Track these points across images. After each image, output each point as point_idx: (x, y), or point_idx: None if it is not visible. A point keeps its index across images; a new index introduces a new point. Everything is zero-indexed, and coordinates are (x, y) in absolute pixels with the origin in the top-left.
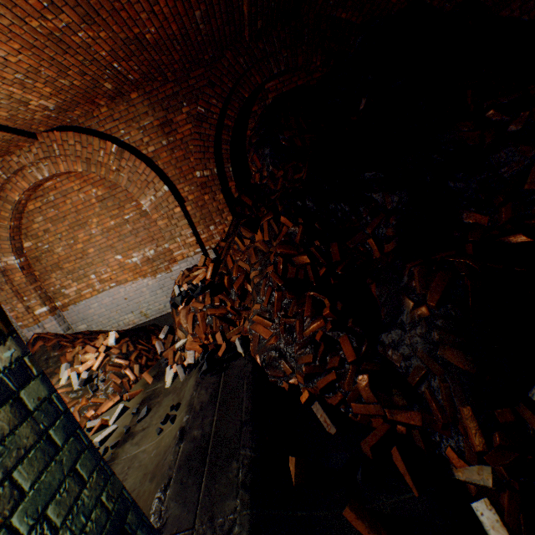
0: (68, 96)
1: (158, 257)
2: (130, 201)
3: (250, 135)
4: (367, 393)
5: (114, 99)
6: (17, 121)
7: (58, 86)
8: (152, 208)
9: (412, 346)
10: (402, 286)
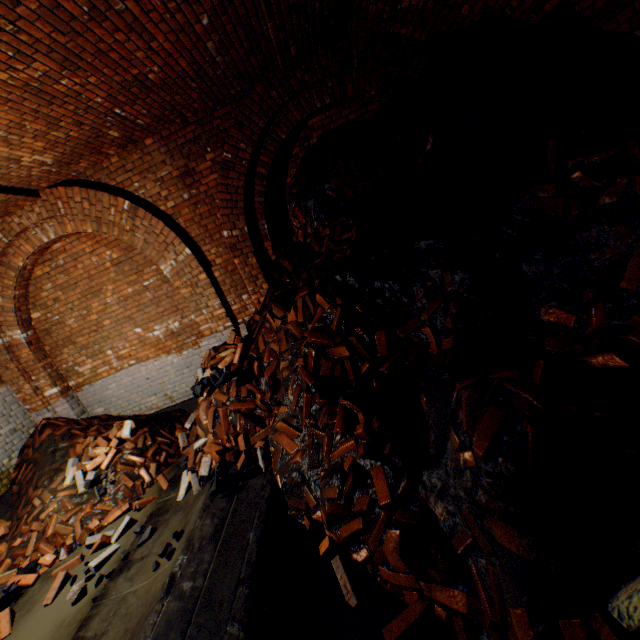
0: (67, 149)
1: (184, 331)
2: (150, 264)
3: (290, 183)
4: (395, 559)
5: (126, 147)
6: (12, 179)
7: (51, 139)
8: (174, 274)
9: (457, 500)
10: (450, 411)
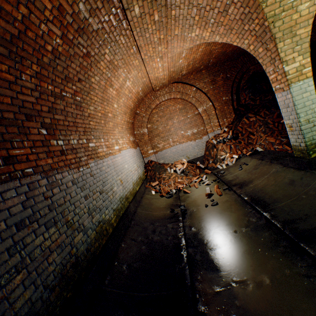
0: (190, 70)
1: (197, 133)
2: (191, 110)
3: (242, 85)
4: None
5: (197, 73)
6: (171, 78)
7: (193, 67)
8: (202, 112)
9: None
10: None
